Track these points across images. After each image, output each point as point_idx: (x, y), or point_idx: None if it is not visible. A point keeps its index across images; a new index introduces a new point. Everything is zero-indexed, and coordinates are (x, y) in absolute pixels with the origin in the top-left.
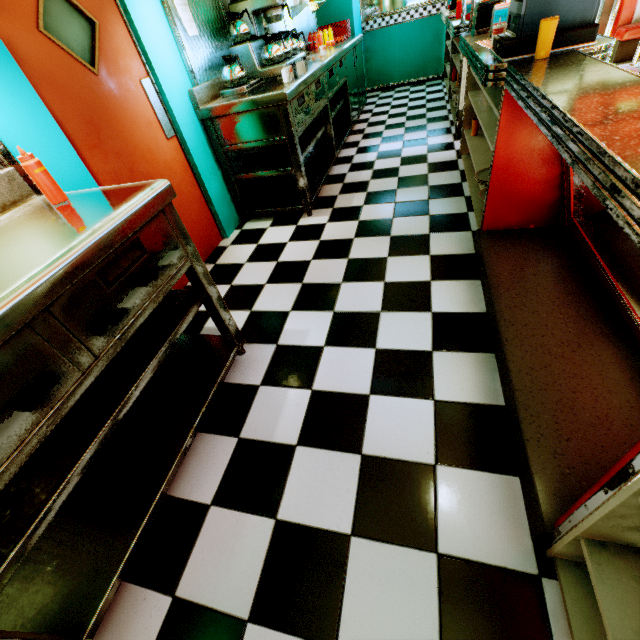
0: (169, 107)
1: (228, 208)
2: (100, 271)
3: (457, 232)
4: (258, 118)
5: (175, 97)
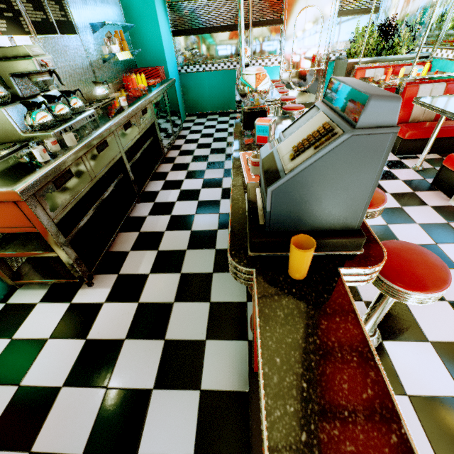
0: None
1: None
2: None
3: (234, 341)
4: None
5: None
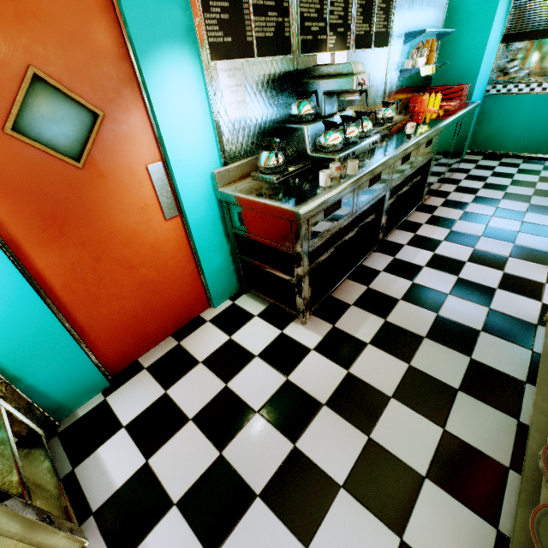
0: (178, 190)
1: (227, 279)
2: None
3: (471, 511)
4: (269, 221)
5: (190, 179)
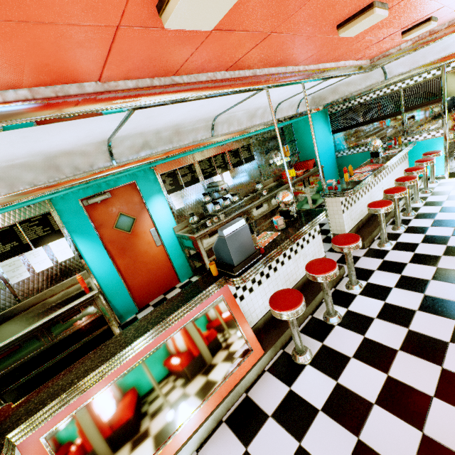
0: (160, 235)
1: (186, 269)
2: (62, 318)
3: None
4: (190, 241)
5: (164, 231)
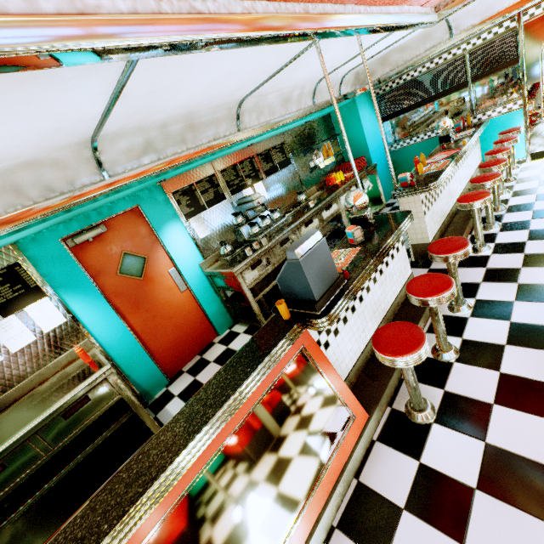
0: (184, 277)
1: (224, 317)
2: (63, 414)
3: None
4: (227, 279)
5: (189, 270)
